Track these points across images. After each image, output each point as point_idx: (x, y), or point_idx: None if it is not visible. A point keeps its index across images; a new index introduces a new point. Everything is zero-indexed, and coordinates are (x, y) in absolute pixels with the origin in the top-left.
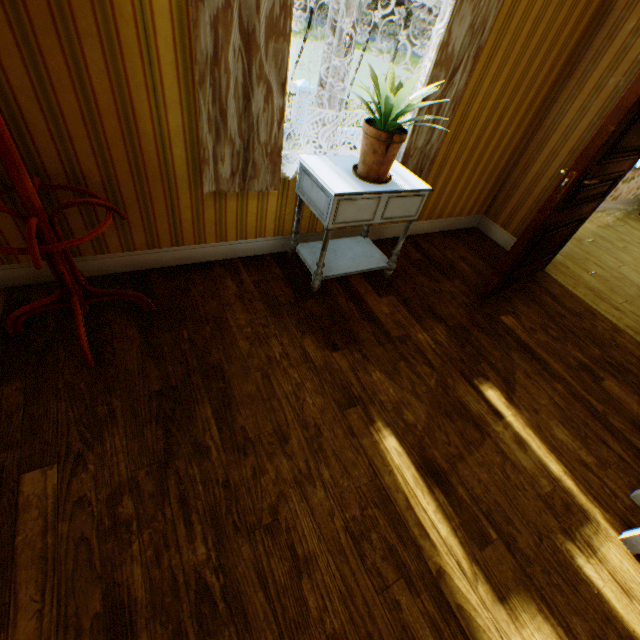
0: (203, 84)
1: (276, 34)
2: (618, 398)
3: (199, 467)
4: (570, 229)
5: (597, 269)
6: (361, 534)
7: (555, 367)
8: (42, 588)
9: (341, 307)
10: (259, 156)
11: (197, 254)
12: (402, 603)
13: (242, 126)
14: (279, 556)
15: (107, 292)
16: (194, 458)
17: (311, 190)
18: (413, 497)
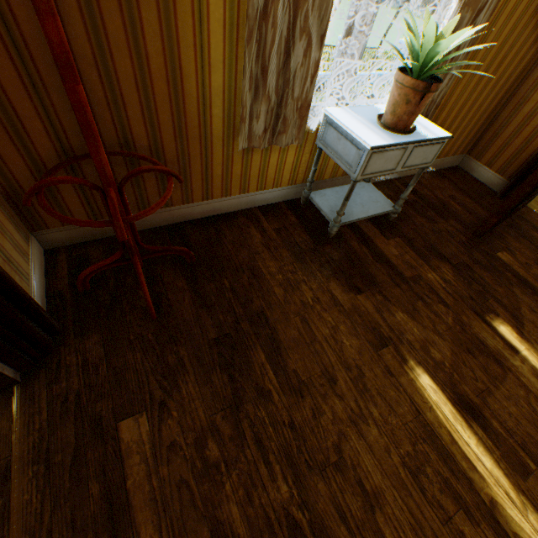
0: (250, 41)
1: None
2: None
3: (265, 410)
4: None
5: None
6: (417, 469)
7: None
8: (158, 528)
9: (355, 251)
10: (290, 111)
11: (222, 206)
12: (465, 533)
13: (279, 82)
14: (351, 492)
15: (159, 249)
16: (259, 401)
17: (336, 142)
18: (455, 432)
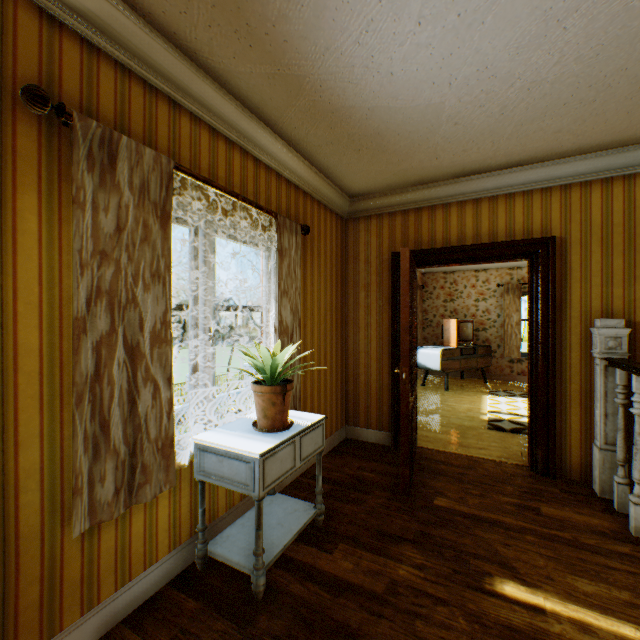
0: (81, 402)
1: (159, 341)
2: (562, 516)
3: None
4: (415, 406)
5: (441, 427)
6: None
7: (508, 520)
8: None
9: (302, 596)
10: (150, 454)
11: None
12: None
13: (127, 430)
14: None
15: None
16: None
17: (220, 465)
18: None
